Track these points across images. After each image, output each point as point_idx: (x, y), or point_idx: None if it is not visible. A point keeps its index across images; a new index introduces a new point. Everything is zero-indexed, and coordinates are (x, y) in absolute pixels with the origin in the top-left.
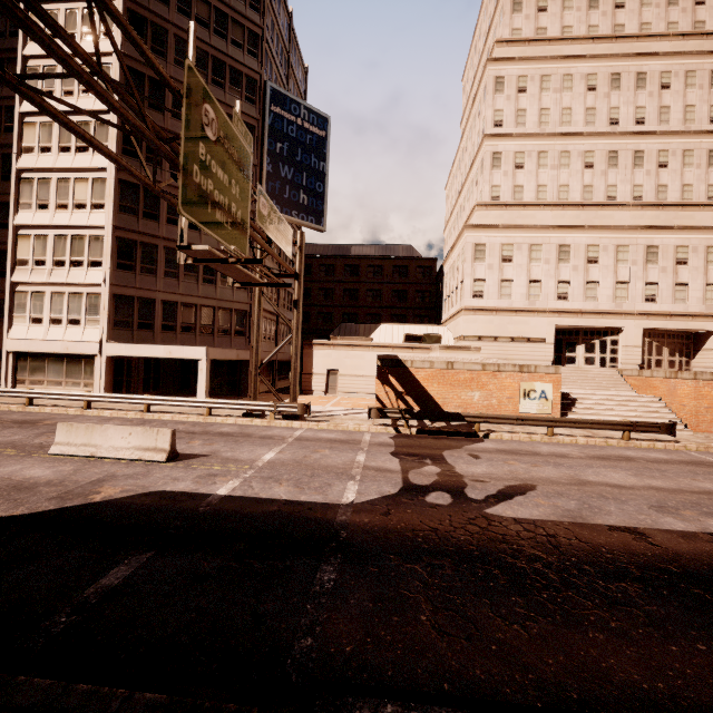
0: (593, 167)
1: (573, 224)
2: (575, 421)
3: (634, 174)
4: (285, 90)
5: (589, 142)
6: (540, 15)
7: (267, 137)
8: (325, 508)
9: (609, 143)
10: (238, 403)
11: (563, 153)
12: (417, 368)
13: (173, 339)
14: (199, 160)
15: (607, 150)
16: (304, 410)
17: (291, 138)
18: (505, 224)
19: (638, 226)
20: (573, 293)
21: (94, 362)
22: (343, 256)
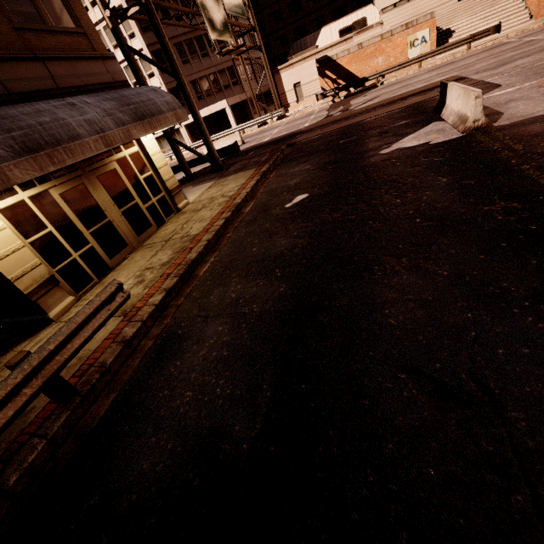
0: None
1: None
2: (434, 52)
3: None
4: None
5: None
6: None
7: None
8: (298, 130)
9: None
10: (254, 121)
11: None
12: (340, 58)
13: (205, 103)
14: (205, 6)
15: None
16: (285, 111)
17: None
18: None
19: None
20: None
21: (180, 132)
22: None
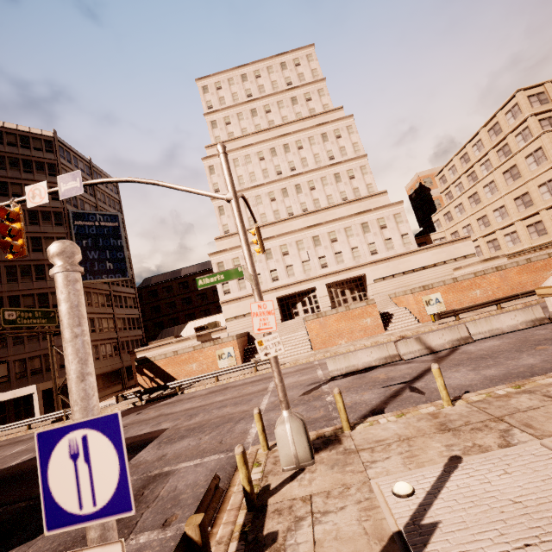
0: (275, 200)
1: (272, 235)
2: (226, 370)
3: (299, 197)
4: (83, 210)
5: (269, 187)
6: (228, 126)
7: (75, 240)
8: None
9: (280, 184)
10: (44, 417)
11: (257, 196)
12: (158, 360)
13: (26, 382)
14: None
15: (280, 189)
16: None
17: (93, 235)
18: (230, 247)
19: (304, 228)
20: (280, 275)
21: None
22: (176, 278)
